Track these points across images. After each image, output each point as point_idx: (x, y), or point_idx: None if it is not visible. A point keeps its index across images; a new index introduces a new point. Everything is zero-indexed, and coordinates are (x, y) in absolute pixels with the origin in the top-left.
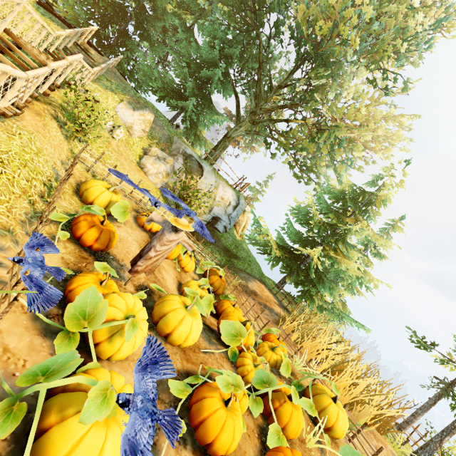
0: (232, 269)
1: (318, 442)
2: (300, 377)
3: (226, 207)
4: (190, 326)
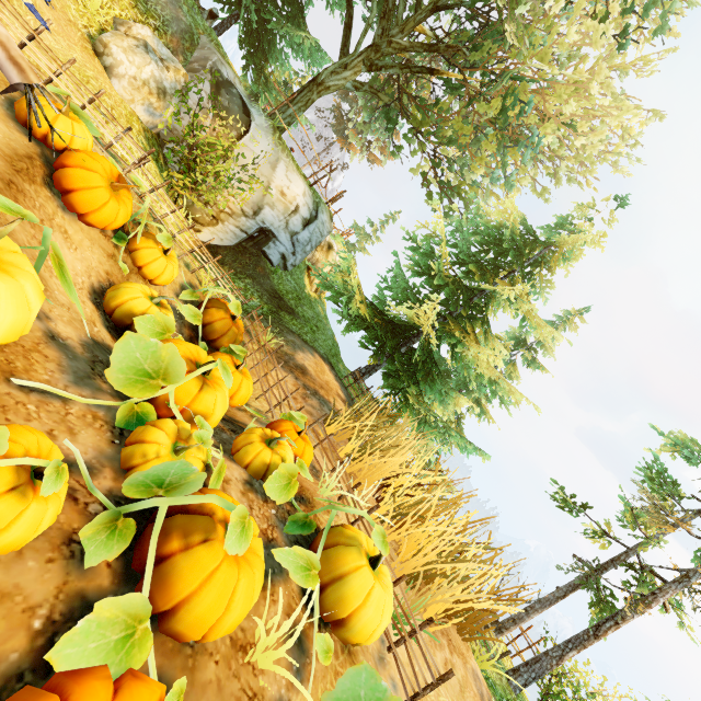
0: (275, 326)
1: (299, 650)
2: (322, 513)
3: (288, 215)
4: None
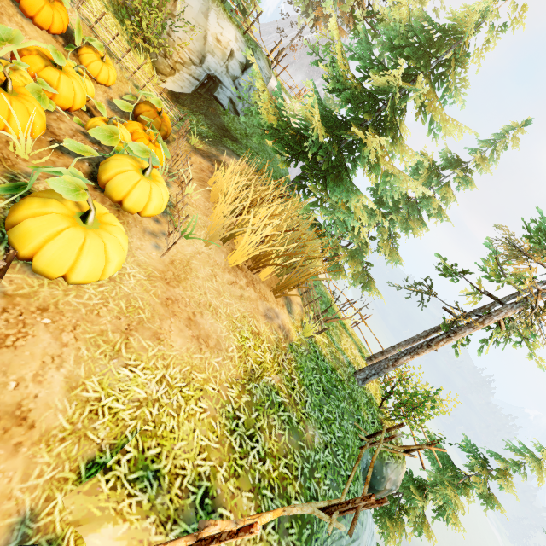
0: (213, 142)
1: None
2: None
3: (226, 60)
4: None
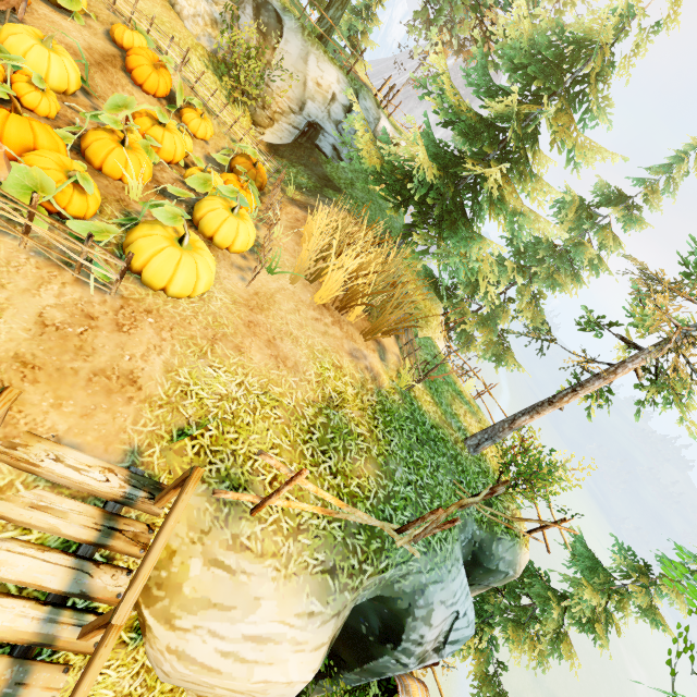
0: (313, 193)
1: None
2: None
3: (328, 105)
4: (26, 44)
